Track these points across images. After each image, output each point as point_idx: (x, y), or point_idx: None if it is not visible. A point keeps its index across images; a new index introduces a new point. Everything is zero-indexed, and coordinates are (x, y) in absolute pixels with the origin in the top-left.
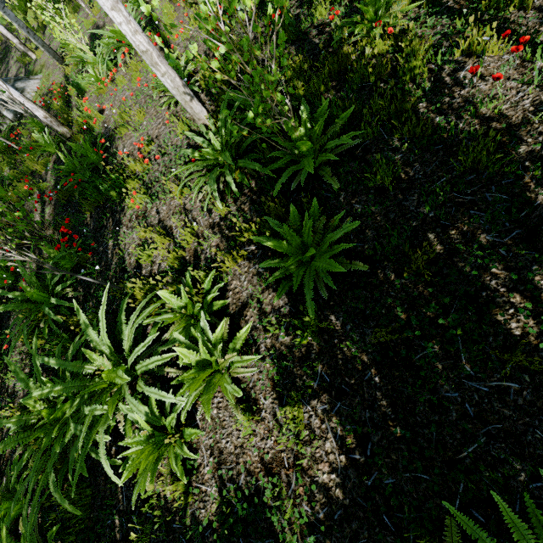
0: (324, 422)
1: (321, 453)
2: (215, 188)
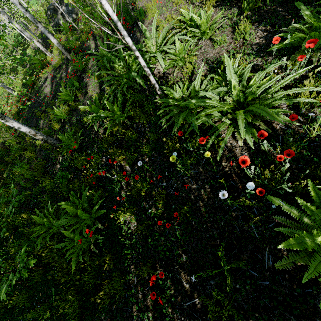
0: (256, 29)
1: (255, 37)
2: None
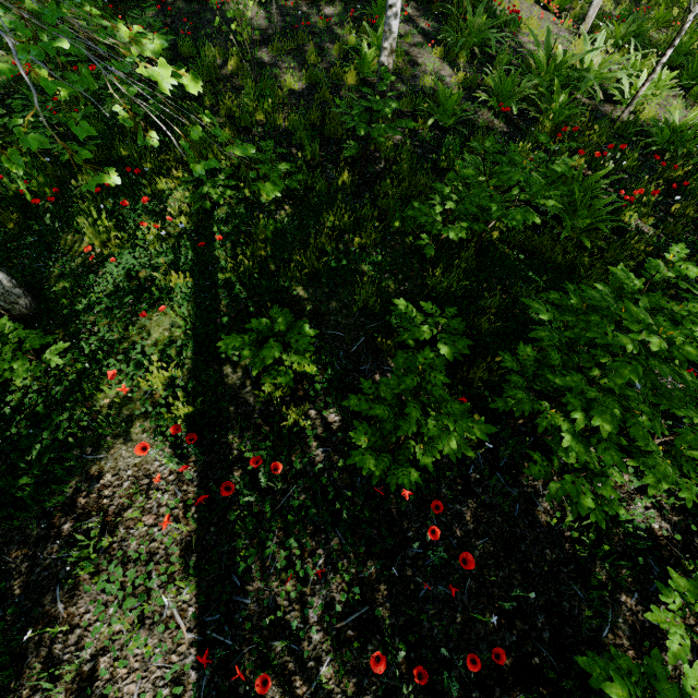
0: None
1: None
2: (633, 41)
